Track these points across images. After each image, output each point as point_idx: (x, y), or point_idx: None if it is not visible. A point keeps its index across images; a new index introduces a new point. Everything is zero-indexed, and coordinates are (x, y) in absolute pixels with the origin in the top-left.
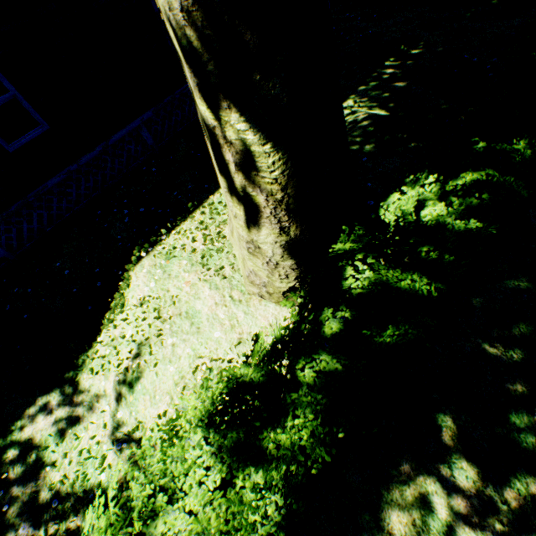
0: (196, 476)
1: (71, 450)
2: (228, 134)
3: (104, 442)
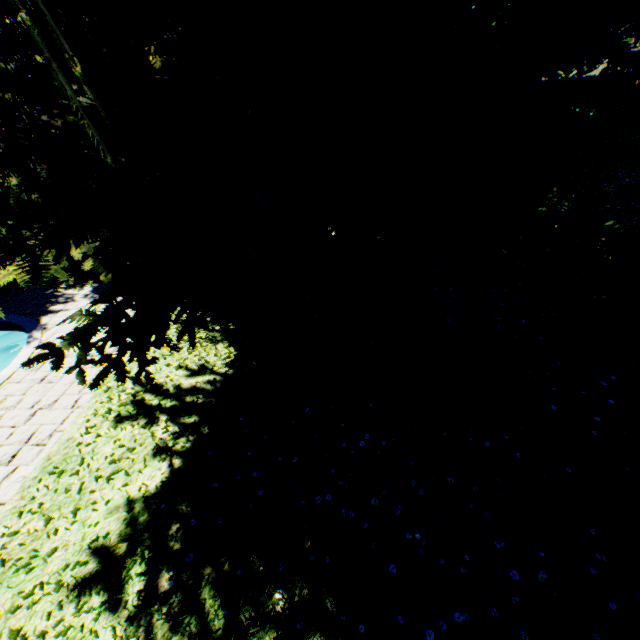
0: None
1: None
2: None
3: None
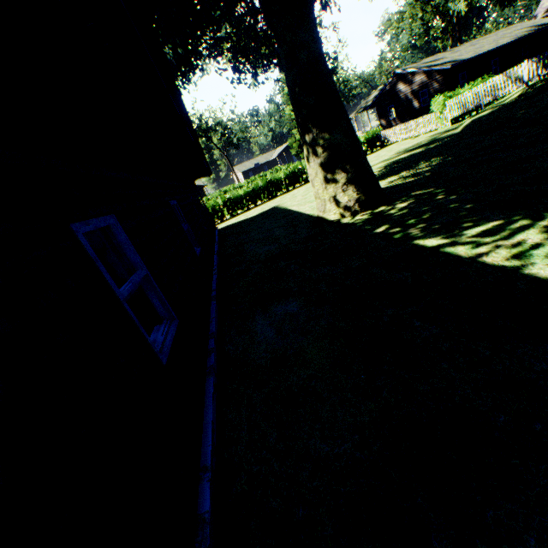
0: None
1: None
2: None
3: None
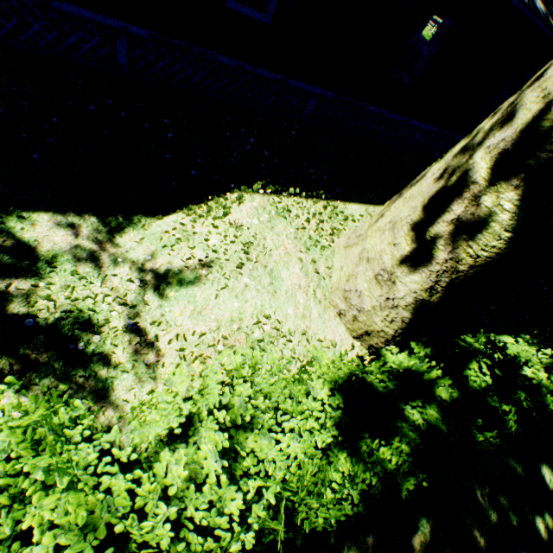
0: (307, 424)
1: (76, 287)
2: (485, 198)
3: (114, 308)
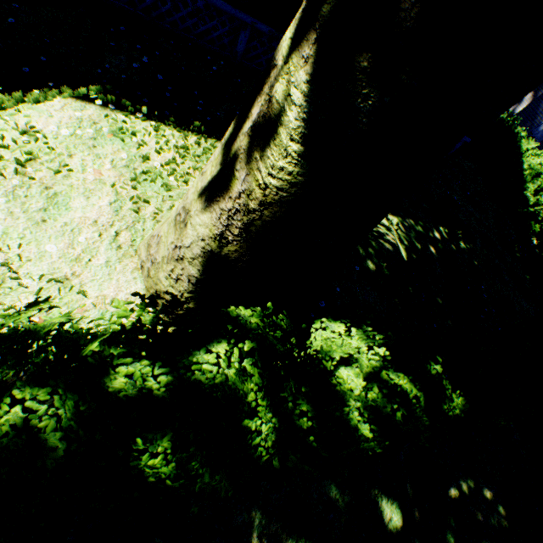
0: None
1: None
2: (278, 86)
3: None
